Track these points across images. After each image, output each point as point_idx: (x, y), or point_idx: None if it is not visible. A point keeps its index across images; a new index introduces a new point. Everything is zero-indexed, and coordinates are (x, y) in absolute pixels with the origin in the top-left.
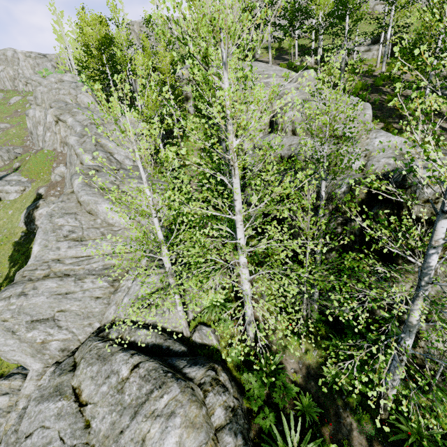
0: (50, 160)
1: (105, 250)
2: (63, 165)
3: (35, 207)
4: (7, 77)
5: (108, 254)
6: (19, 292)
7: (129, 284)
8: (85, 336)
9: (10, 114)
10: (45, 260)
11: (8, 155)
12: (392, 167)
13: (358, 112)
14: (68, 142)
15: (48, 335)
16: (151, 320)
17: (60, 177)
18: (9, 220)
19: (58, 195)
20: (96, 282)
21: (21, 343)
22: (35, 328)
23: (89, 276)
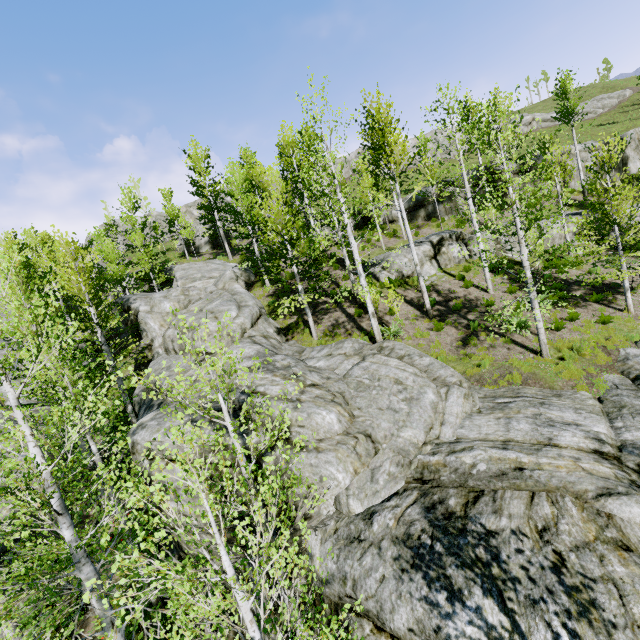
0: None
1: None
2: None
3: None
4: None
5: None
6: None
7: None
8: None
9: None
10: None
11: None
12: (199, 395)
13: (226, 323)
14: None
15: None
16: None
17: None
18: None
19: None
20: None
21: None
22: None
23: None
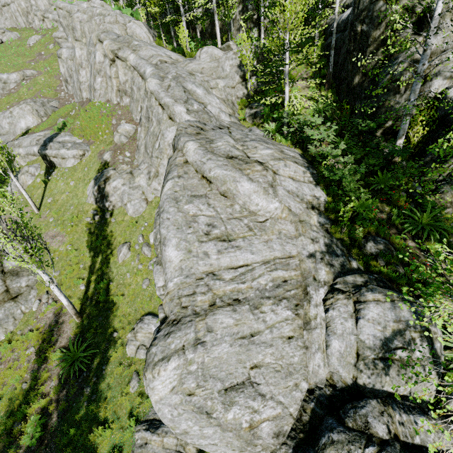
0: (106, 116)
1: (263, 255)
2: (124, 122)
3: (106, 179)
4: (19, 10)
5: (269, 261)
6: (192, 339)
7: (322, 313)
8: (296, 406)
9: (33, 57)
10: (197, 276)
11: (44, 109)
12: None
13: None
14: (146, 87)
15: (253, 413)
16: (405, 389)
17: (126, 137)
18: (73, 193)
19: (129, 163)
20: (276, 311)
21: (223, 432)
22: (233, 402)
23: (263, 300)
